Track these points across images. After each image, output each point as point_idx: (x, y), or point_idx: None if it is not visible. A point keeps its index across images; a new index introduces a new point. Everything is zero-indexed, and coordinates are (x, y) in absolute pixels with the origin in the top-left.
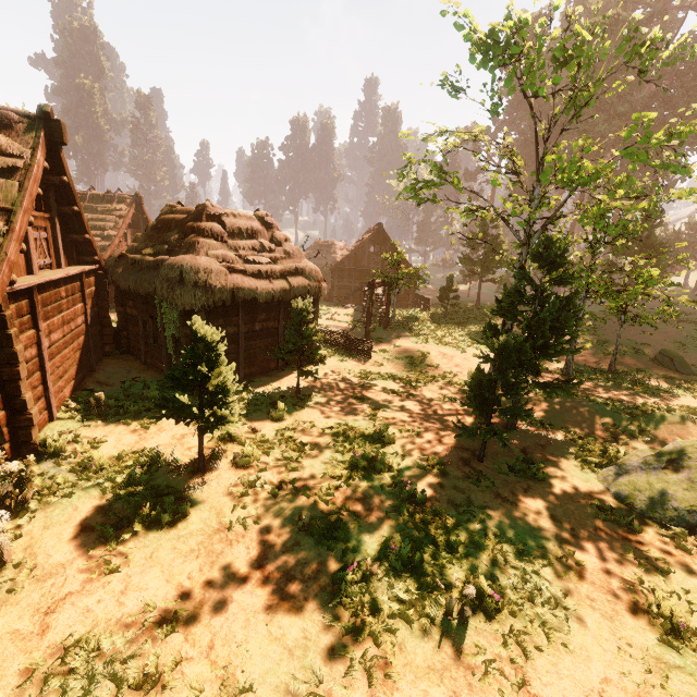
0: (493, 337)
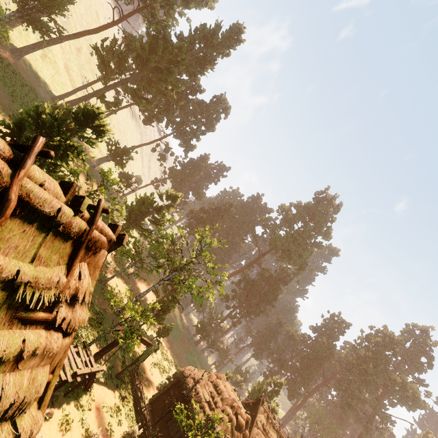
0: (159, 319)
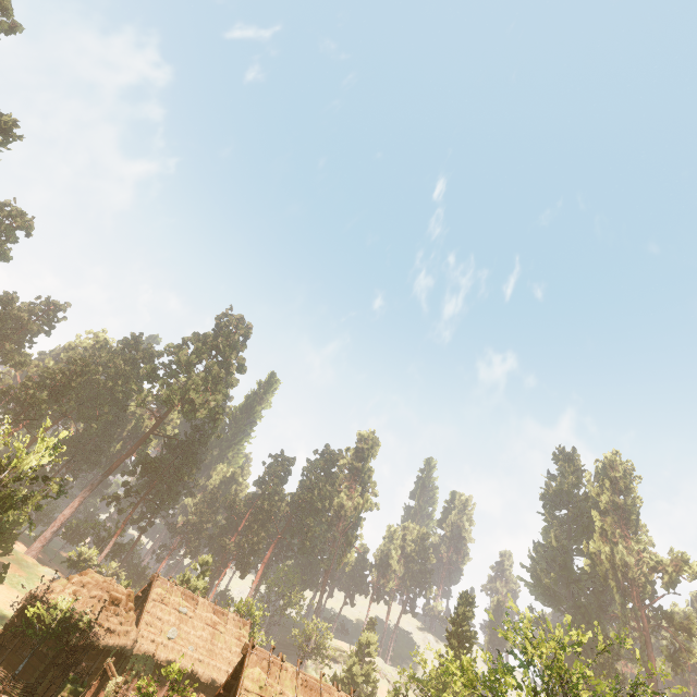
0: None
